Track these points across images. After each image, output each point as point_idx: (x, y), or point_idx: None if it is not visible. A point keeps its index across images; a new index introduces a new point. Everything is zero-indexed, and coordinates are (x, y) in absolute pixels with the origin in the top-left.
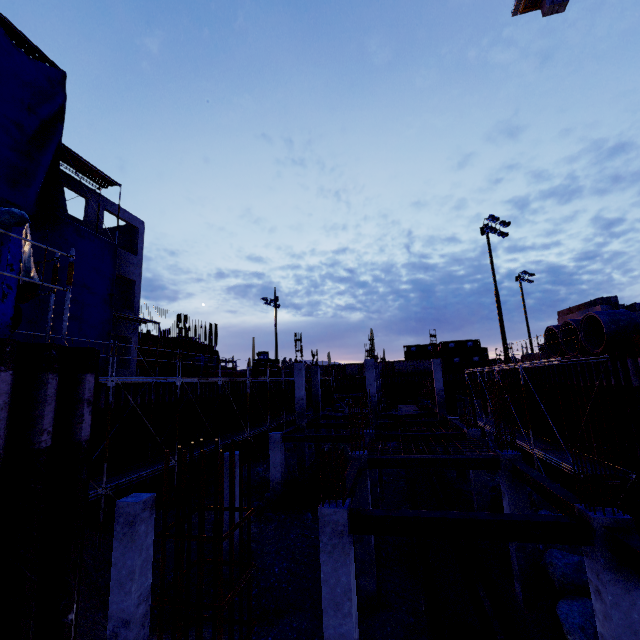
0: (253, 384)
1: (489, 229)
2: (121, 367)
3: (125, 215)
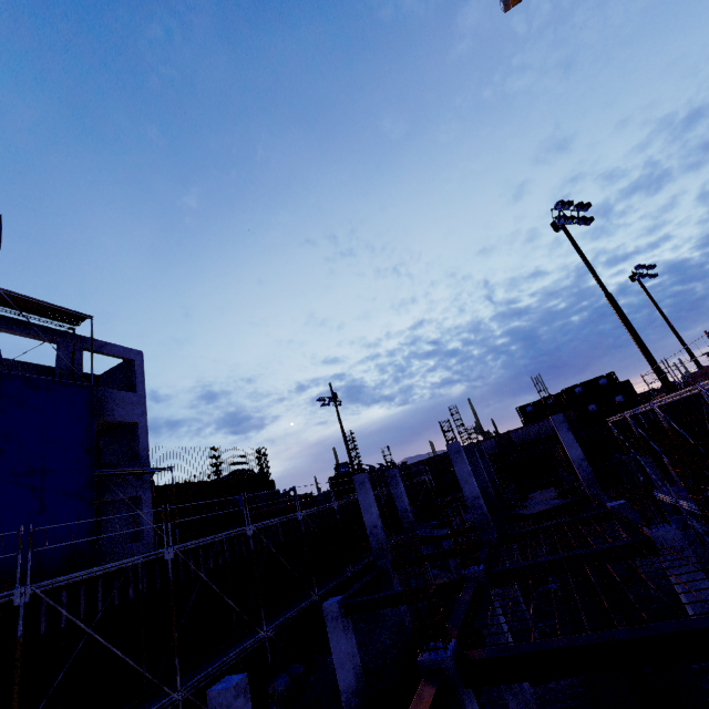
0: (319, 515)
1: (563, 219)
2: (137, 539)
3: (113, 350)
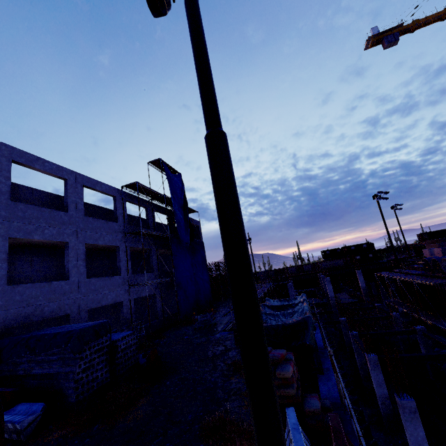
0: None
1: (378, 198)
2: None
3: (194, 222)
